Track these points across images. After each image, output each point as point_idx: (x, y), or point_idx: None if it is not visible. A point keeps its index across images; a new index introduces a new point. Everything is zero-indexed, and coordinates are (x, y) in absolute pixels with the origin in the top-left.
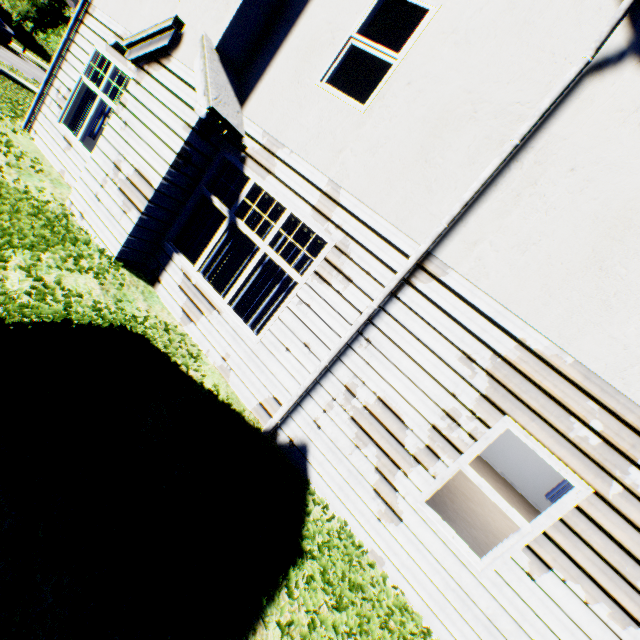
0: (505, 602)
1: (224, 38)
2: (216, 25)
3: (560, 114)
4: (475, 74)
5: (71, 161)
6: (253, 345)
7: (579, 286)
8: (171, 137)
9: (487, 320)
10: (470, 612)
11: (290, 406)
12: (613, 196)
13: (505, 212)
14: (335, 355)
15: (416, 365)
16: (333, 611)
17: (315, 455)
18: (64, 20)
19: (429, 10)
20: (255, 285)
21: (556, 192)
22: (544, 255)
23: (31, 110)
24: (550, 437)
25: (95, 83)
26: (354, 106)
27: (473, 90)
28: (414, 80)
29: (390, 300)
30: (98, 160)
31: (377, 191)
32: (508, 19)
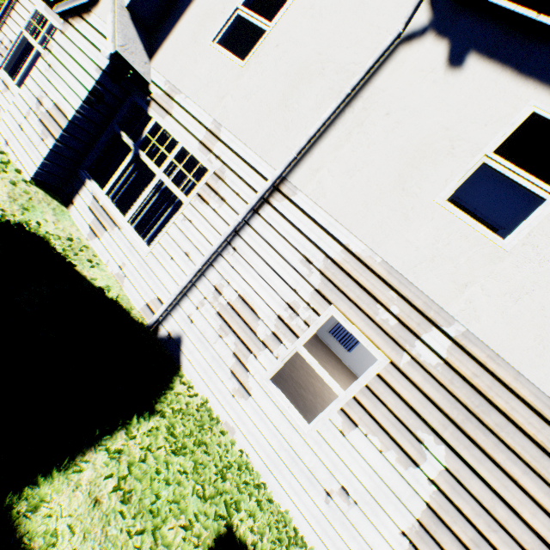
0: (323, 456)
1: None
2: None
3: (381, 72)
4: (325, 40)
5: (7, 101)
6: (145, 255)
7: (388, 203)
8: (86, 77)
9: (323, 230)
10: (297, 467)
11: (169, 304)
12: (414, 134)
13: (340, 146)
14: (207, 260)
15: (269, 268)
16: (171, 455)
17: (187, 345)
18: None
19: None
20: (154, 209)
21: (376, 131)
22: (365, 179)
23: None
24: (362, 321)
25: (35, 38)
26: (236, 62)
27: (323, 52)
28: (281, 43)
29: (253, 216)
30: (24, 96)
31: (249, 129)
32: (350, 0)
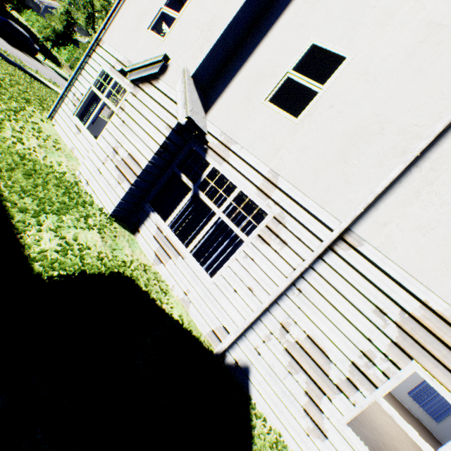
0: None
1: (198, 69)
2: (193, 61)
3: (449, 135)
4: (382, 103)
5: (79, 142)
6: (208, 285)
7: None
8: (156, 133)
9: (395, 283)
10: None
11: (237, 336)
12: None
13: (408, 203)
14: (274, 299)
15: (338, 313)
16: None
17: (255, 376)
18: (72, 41)
19: (346, 57)
20: (209, 238)
21: (449, 191)
22: (441, 238)
23: (54, 106)
24: None
25: (100, 90)
26: (290, 119)
27: (380, 114)
28: (335, 104)
29: (317, 261)
30: (102, 145)
31: (307, 180)
32: (406, 67)
